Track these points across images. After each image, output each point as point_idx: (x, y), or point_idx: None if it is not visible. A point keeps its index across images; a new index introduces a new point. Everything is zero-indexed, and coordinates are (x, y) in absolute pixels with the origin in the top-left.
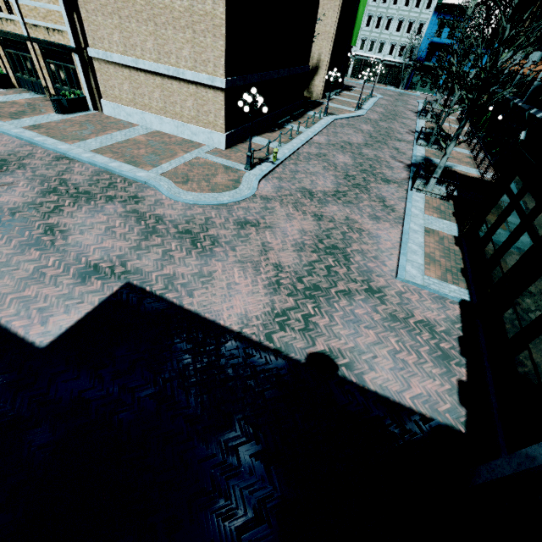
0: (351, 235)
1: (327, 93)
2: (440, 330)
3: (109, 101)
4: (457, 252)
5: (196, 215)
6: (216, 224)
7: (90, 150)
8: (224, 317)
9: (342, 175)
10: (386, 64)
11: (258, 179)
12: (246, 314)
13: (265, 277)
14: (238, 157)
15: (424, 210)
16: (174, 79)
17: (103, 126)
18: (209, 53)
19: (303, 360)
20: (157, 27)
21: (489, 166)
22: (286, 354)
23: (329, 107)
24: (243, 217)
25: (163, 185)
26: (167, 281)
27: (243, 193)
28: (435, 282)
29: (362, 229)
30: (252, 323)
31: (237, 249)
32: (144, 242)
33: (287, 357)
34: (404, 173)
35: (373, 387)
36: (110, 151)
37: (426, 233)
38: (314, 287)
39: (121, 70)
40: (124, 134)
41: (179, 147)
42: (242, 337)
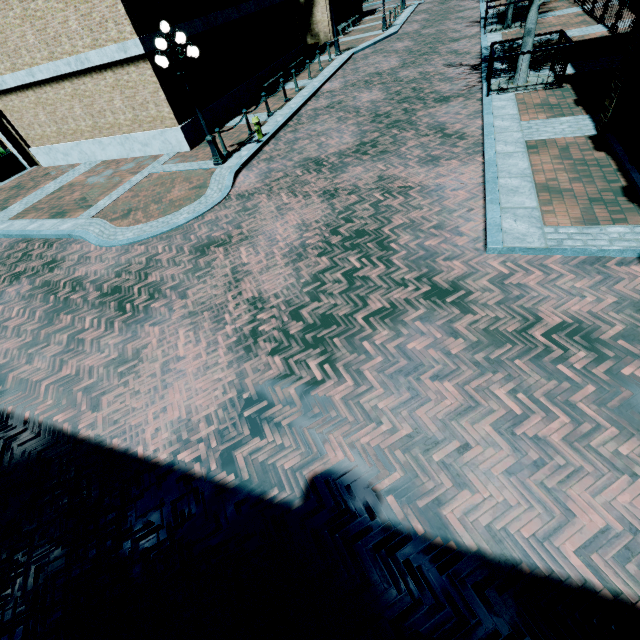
0: (388, 202)
1: (338, 26)
2: (613, 335)
3: (38, 146)
4: (605, 162)
5: (133, 259)
6: (161, 263)
7: (9, 218)
8: (147, 436)
9: (368, 119)
10: None
11: (233, 172)
12: (189, 418)
13: (232, 329)
14: (208, 153)
15: (519, 116)
16: (82, 74)
17: (37, 182)
18: (100, 7)
19: (297, 500)
20: (24, 3)
21: (622, 4)
22: (261, 493)
23: (345, 43)
24: (206, 236)
25: (91, 231)
26: (62, 390)
27: (210, 200)
28: (572, 232)
29: (408, 186)
30: (198, 436)
31: (189, 293)
32: (44, 330)
33: (262, 502)
34: (472, 77)
35: (471, 538)
36: (35, 209)
37: (530, 150)
38: (323, 321)
39: (25, 96)
40: (60, 181)
41: (127, 171)
42: (174, 474)
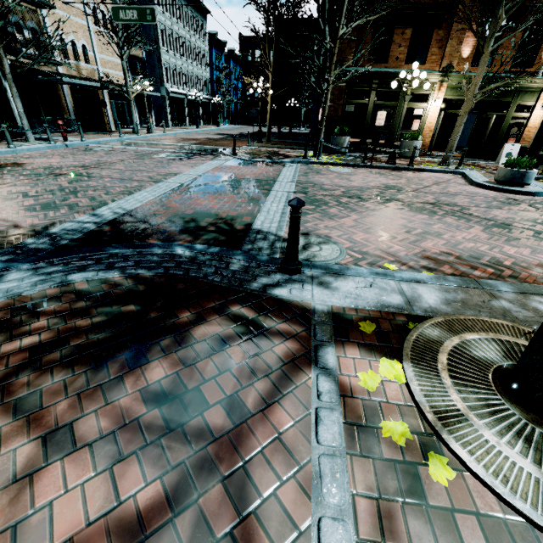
0: None
1: None
2: None
3: None
4: None
5: None
6: None
7: None
8: None
9: None
10: (201, 102)
11: None
12: None
13: None
14: None
15: None
16: None
17: None
18: None
19: None
20: None
21: None
22: None
23: None
24: None
25: None
26: None
27: None
28: None
29: None
30: None
31: None
32: None
33: None
34: None
35: None
36: None
37: None
38: None
39: None
40: None
41: None
42: None
